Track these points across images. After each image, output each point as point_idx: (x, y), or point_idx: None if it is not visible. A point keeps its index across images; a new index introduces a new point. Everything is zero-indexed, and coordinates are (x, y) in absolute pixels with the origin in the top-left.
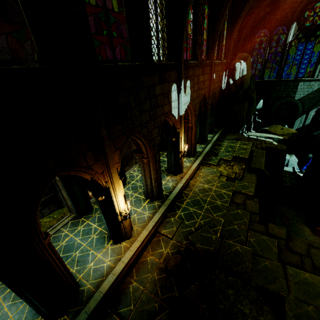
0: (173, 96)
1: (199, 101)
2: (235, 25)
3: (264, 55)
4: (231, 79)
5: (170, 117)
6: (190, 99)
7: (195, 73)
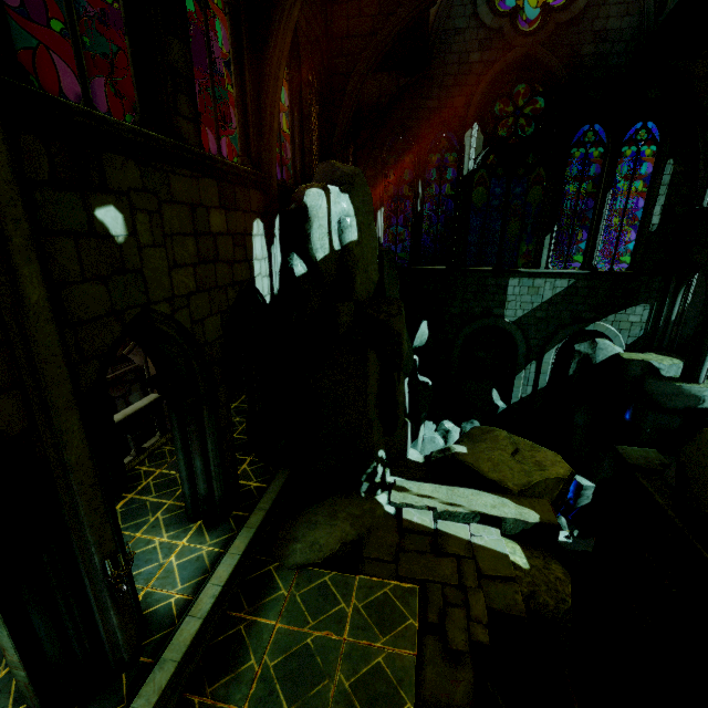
0: None
1: None
2: (273, 16)
3: (414, 202)
4: (297, 255)
5: None
6: None
7: None
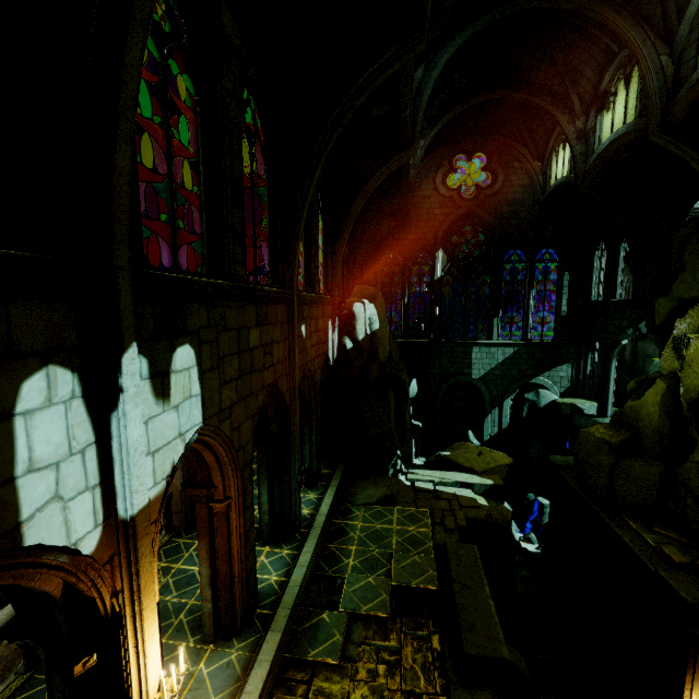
0: (36, 437)
1: (253, 411)
2: (342, 228)
3: (402, 296)
4: (347, 337)
5: (7, 572)
6: (202, 417)
7: (225, 319)
